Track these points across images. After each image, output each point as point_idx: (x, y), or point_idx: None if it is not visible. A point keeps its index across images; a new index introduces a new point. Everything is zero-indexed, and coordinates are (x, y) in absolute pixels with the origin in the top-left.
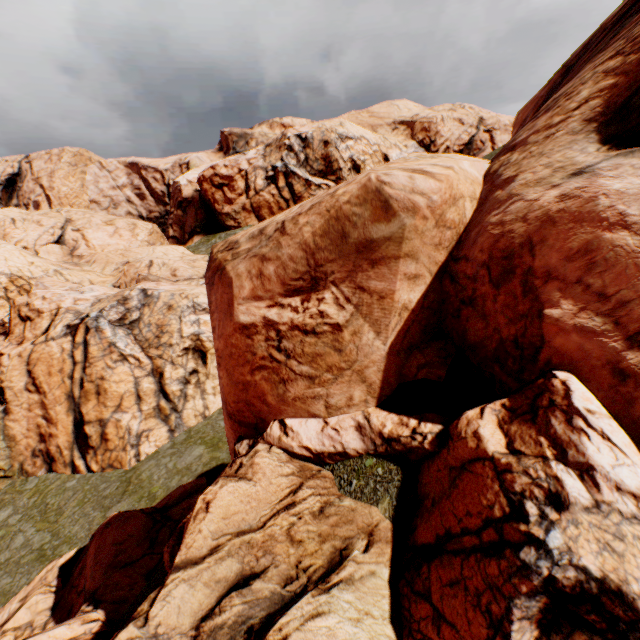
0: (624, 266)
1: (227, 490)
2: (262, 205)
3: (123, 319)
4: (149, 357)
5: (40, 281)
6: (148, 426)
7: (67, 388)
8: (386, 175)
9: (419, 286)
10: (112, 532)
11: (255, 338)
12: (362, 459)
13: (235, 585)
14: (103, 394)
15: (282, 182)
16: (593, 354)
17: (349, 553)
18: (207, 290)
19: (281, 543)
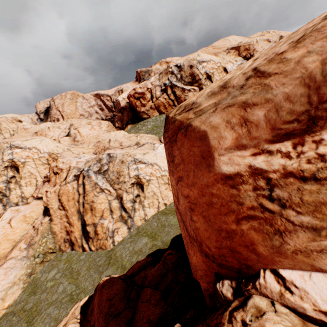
0: None
1: None
2: (160, 105)
3: (100, 170)
4: (114, 189)
5: (61, 154)
6: (117, 226)
7: (77, 207)
8: None
9: None
10: (105, 291)
11: (241, 188)
12: None
13: None
14: (94, 210)
15: (169, 91)
16: None
17: None
18: (167, 147)
19: None
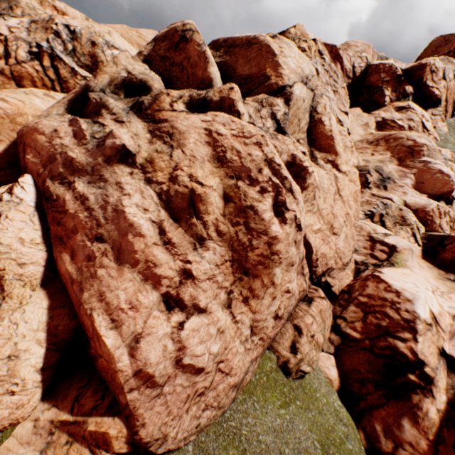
0: (43, 146)
1: None
2: (24, 76)
3: None
4: None
5: None
6: None
7: None
8: None
9: (4, 145)
10: None
11: None
12: None
13: None
14: None
15: (47, 62)
16: (35, 169)
17: None
18: None
19: None
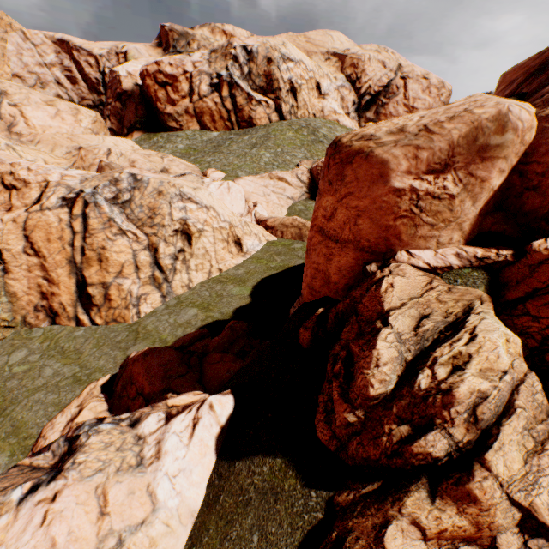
0: None
1: (398, 279)
2: (205, 111)
3: (116, 198)
4: (145, 234)
5: None
6: (145, 291)
7: (68, 254)
8: (511, 106)
9: (501, 177)
10: (153, 359)
11: (403, 198)
12: (461, 270)
13: (422, 317)
14: (105, 262)
15: (226, 92)
16: None
17: (473, 306)
18: (337, 167)
19: (433, 303)
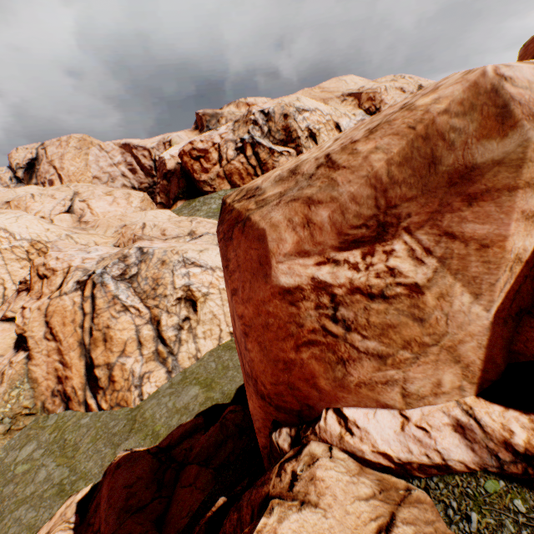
0: None
1: (290, 528)
2: (233, 172)
3: (124, 274)
4: (147, 307)
5: (55, 244)
6: (149, 368)
7: (79, 336)
8: (506, 66)
9: None
10: (122, 474)
11: (301, 305)
12: (477, 478)
13: None
14: (109, 341)
15: (249, 151)
16: None
17: None
18: (221, 246)
19: None
